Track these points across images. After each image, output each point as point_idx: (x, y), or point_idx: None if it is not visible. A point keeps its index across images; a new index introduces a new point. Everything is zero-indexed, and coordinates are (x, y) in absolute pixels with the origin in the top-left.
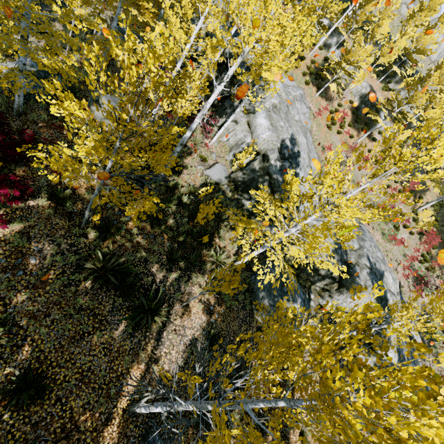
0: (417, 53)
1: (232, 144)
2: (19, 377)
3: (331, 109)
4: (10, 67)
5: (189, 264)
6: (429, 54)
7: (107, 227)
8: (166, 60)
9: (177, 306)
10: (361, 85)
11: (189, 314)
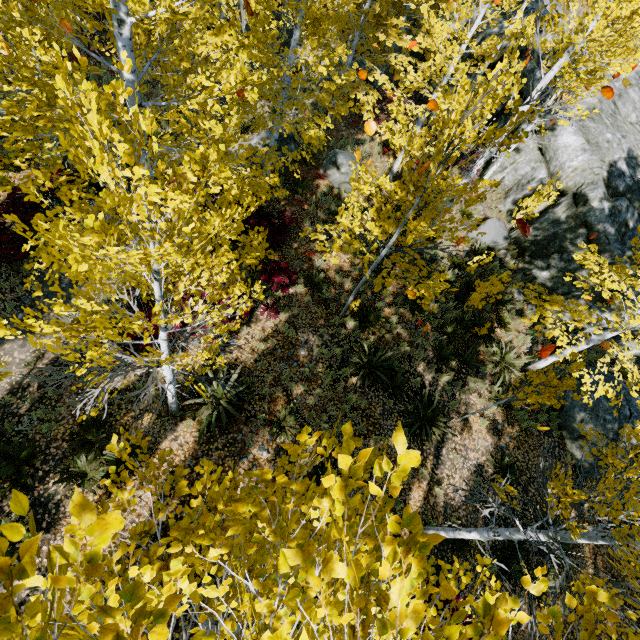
0: None
1: (508, 186)
2: (312, 469)
3: None
4: (249, 146)
5: (463, 364)
6: None
7: (364, 316)
8: (509, 101)
9: (454, 418)
10: None
11: (470, 431)
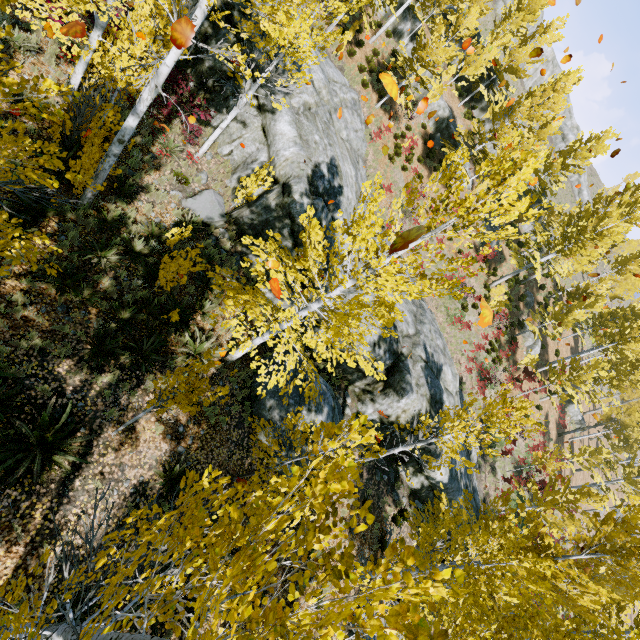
0: (509, 72)
1: (237, 162)
2: None
3: (397, 133)
4: None
5: (141, 359)
6: (523, 76)
7: None
8: None
9: (111, 431)
10: (438, 104)
11: (135, 443)
